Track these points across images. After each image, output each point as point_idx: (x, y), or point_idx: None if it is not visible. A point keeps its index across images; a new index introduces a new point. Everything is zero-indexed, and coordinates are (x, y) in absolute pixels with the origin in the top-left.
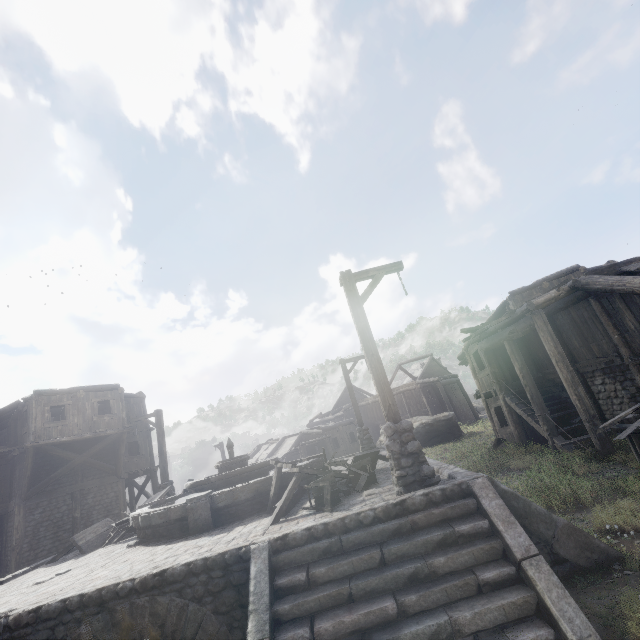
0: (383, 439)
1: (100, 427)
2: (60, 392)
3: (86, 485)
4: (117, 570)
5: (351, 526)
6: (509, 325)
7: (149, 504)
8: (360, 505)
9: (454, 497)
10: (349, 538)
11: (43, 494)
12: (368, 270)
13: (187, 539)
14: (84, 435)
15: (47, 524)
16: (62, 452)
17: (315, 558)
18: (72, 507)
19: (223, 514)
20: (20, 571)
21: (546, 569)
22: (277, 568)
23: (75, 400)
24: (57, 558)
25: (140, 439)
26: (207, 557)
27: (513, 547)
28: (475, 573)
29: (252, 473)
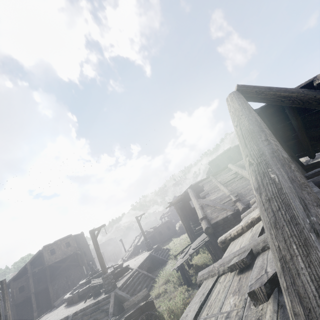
0: (177, 229)
1: (68, 252)
2: (51, 244)
3: (70, 272)
4: (53, 319)
5: (88, 308)
6: (179, 202)
7: (73, 289)
8: (99, 297)
9: (109, 298)
10: (86, 311)
11: (56, 279)
12: (96, 229)
13: (72, 306)
14: (63, 257)
15: (60, 289)
16: (58, 264)
17: (80, 316)
18: (67, 281)
19: (82, 296)
20: (42, 316)
21: (111, 318)
22: (74, 319)
23: (57, 245)
24: (51, 310)
25: (85, 250)
26: (62, 318)
27: (109, 312)
28: (103, 318)
29: (96, 277)
